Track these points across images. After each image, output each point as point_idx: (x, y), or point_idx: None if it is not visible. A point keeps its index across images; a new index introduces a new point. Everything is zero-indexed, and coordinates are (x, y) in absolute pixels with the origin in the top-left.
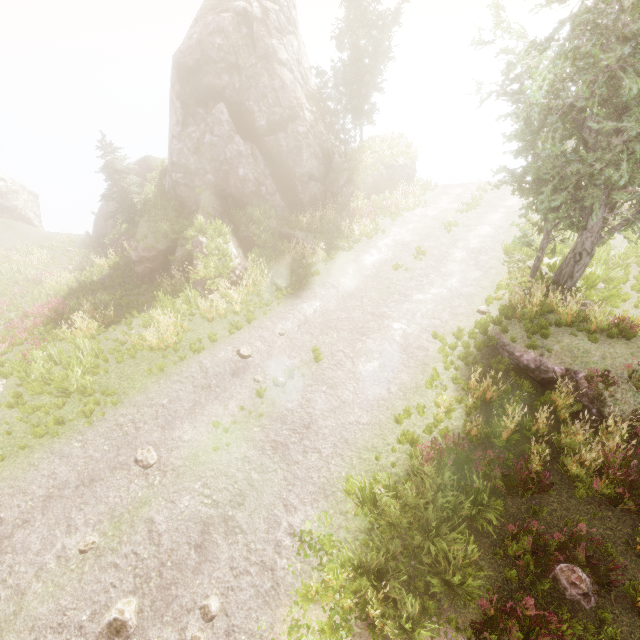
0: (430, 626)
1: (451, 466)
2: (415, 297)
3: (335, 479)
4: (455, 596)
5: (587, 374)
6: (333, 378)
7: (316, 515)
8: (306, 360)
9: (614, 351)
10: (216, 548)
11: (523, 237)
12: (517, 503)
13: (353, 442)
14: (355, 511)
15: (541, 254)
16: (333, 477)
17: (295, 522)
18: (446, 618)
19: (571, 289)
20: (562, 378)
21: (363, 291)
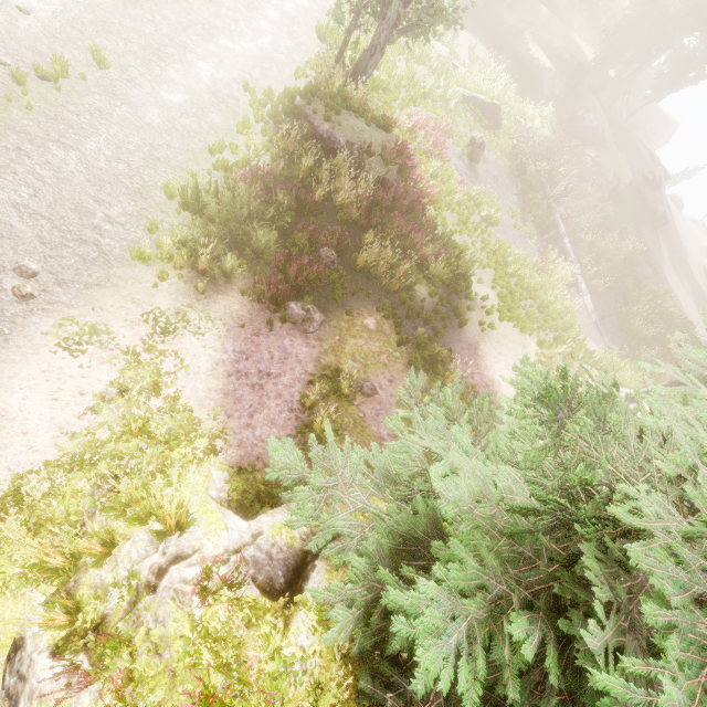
0: (243, 276)
1: (261, 185)
2: (222, 42)
3: (151, 187)
4: (260, 262)
5: (359, 146)
6: (129, 96)
7: (136, 210)
8: (83, 61)
9: (378, 135)
10: (12, 229)
11: (338, 8)
12: (303, 220)
13: (166, 161)
14: (181, 200)
15: (348, 38)
16: (149, 185)
17: (113, 214)
18: (254, 271)
19: (362, 86)
20: (344, 149)
21: (152, 3)
